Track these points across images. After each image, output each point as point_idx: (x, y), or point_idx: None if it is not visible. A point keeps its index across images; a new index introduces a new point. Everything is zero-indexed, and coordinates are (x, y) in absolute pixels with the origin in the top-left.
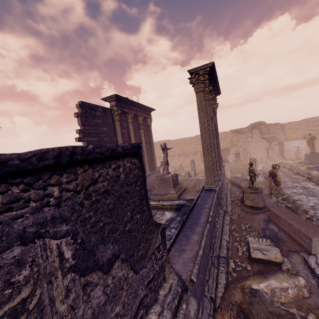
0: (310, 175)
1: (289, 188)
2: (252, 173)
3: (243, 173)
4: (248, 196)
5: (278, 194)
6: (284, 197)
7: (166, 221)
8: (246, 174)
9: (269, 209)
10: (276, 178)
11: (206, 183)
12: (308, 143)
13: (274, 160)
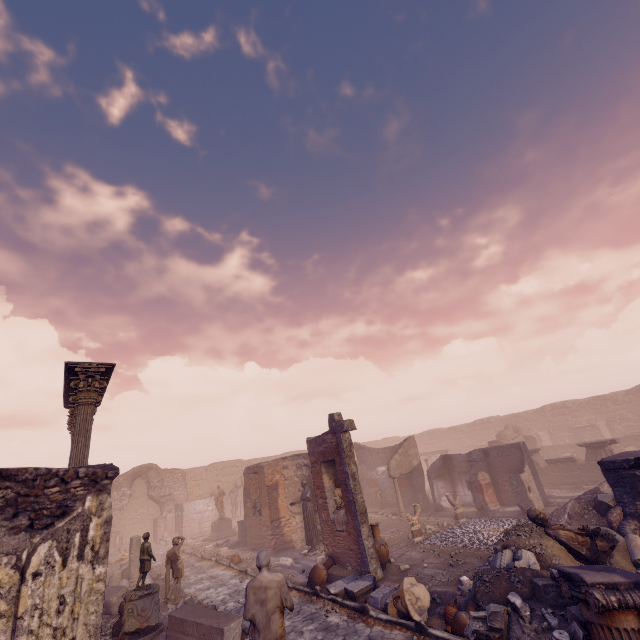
0: (219, 555)
1: (192, 585)
2: (147, 553)
3: (114, 575)
4: (134, 606)
5: (178, 597)
6: (187, 598)
7: None
8: (120, 578)
9: (170, 616)
10: (178, 563)
11: None
12: (217, 503)
13: (166, 543)
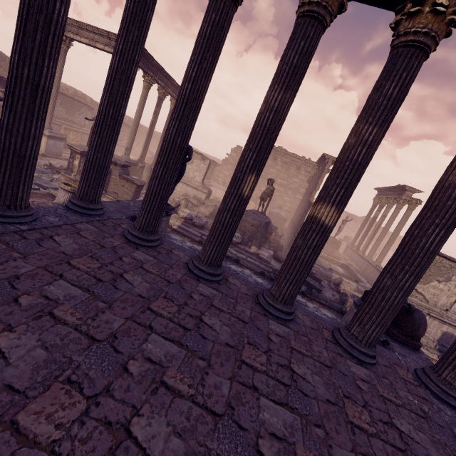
0: None
1: None
2: None
3: None
4: None
5: None
6: None
7: (343, 271)
8: None
9: None
10: None
11: (375, 261)
12: None
13: None
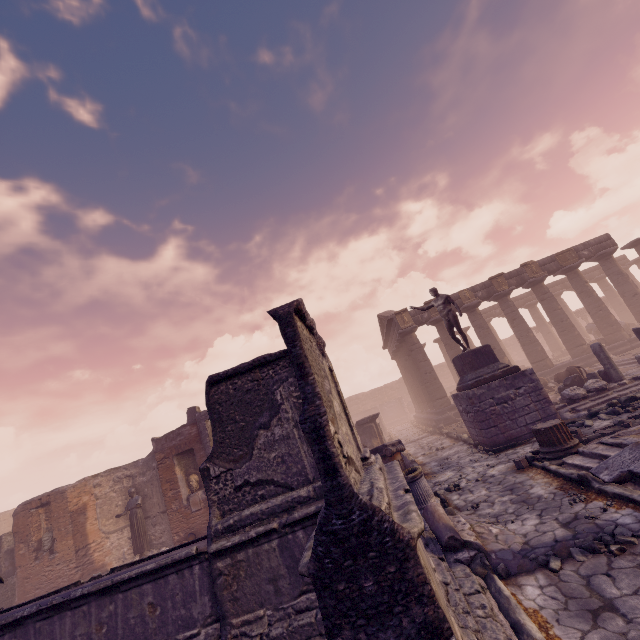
0: None
1: None
2: None
3: None
4: None
5: None
6: None
7: None
8: None
9: None
10: None
11: None
12: None
13: None
